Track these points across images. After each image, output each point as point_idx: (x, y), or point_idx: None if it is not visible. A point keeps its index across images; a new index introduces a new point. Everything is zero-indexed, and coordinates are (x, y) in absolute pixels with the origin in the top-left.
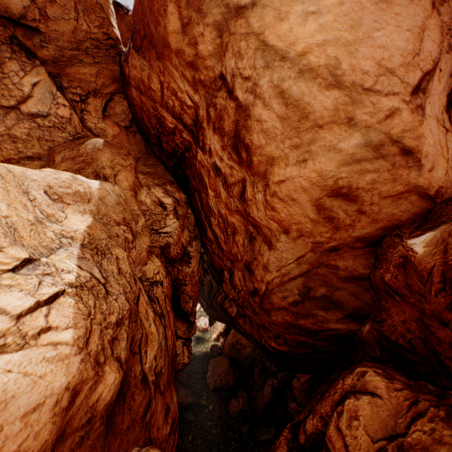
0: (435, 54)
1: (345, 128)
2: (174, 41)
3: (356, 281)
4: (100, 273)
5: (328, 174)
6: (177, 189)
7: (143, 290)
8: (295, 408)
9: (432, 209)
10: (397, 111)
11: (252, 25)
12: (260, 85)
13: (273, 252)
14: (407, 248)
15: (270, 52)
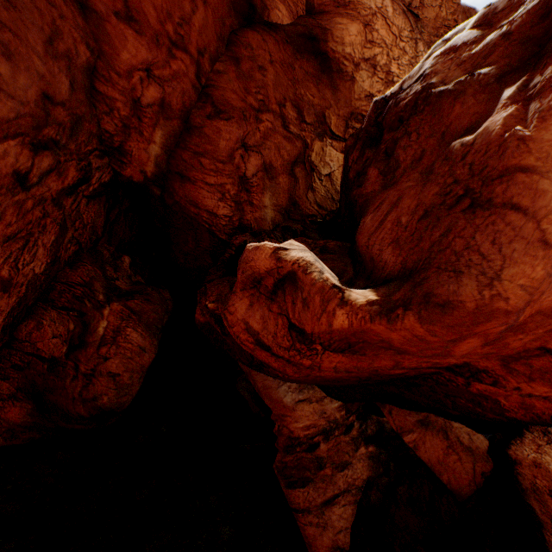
0: None
1: None
2: None
3: None
4: None
5: None
6: None
7: None
8: None
9: None
10: None
11: None
12: None
13: None
14: None
15: None
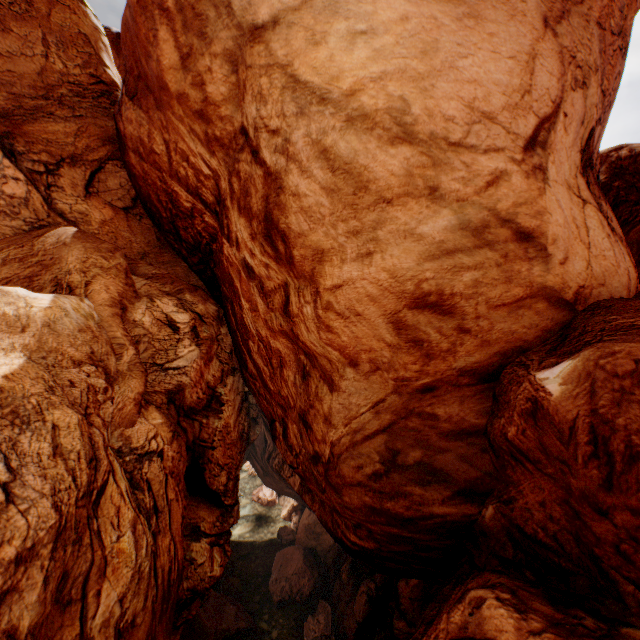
0: (555, 91)
1: (426, 202)
2: (173, 81)
3: (467, 437)
4: (4, 463)
5: (405, 273)
6: (204, 298)
7: (119, 472)
8: (404, 629)
9: (572, 321)
10: (504, 175)
11: (275, 53)
12: (294, 141)
13: (337, 395)
14: (536, 386)
15: (303, 92)
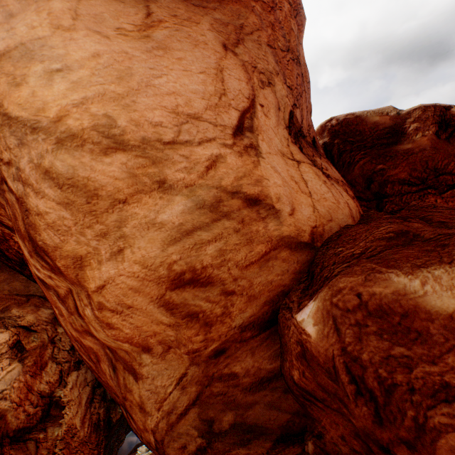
0: (247, 91)
1: (158, 194)
2: None
3: (268, 384)
4: None
5: (154, 261)
6: (37, 305)
7: None
8: None
9: (316, 257)
10: (220, 158)
11: None
12: (23, 168)
13: (142, 383)
14: (299, 329)
15: (18, 125)
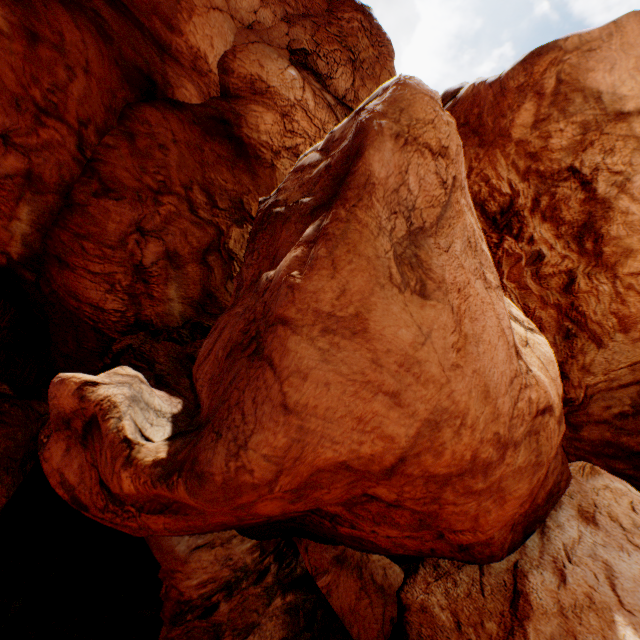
0: None
1: None
2: (518, 133)
3: None
4: None
5: None
6: None
7: None
8: None
9: None
10: None
11: (633, 129)
12: (633, 180)
13: (602, 352)
14: None
15: None
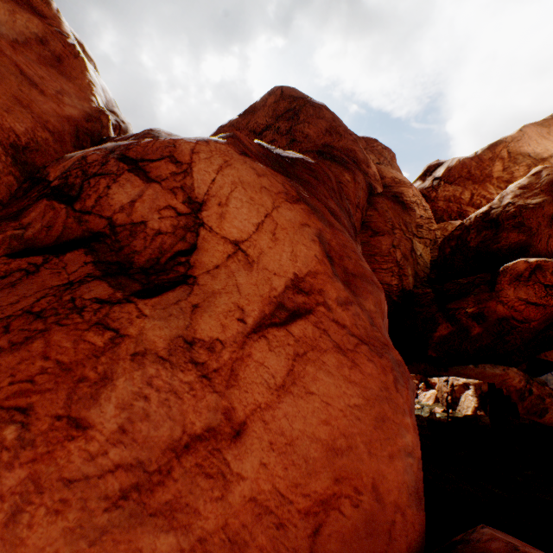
0: None
1: None
2: (495, 174)
3: None
4: None
5: None
6: None
7: None
8: None
9: None
10: None
11: (551, 163)
12: None
13: None
14: None
15: None
